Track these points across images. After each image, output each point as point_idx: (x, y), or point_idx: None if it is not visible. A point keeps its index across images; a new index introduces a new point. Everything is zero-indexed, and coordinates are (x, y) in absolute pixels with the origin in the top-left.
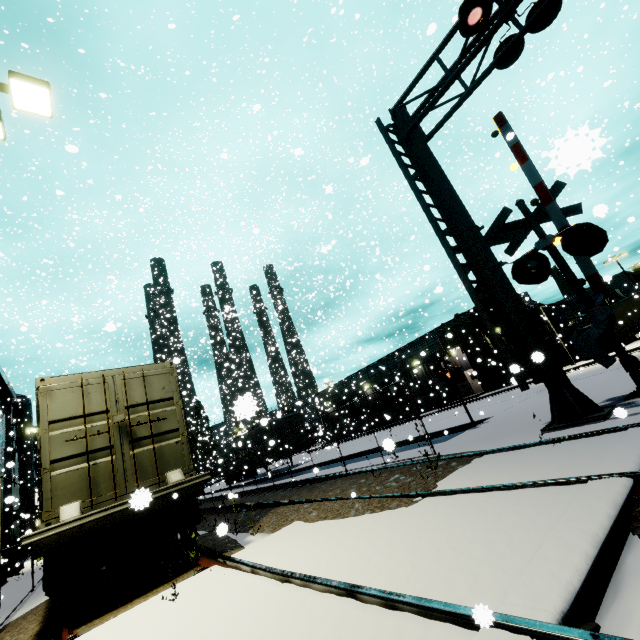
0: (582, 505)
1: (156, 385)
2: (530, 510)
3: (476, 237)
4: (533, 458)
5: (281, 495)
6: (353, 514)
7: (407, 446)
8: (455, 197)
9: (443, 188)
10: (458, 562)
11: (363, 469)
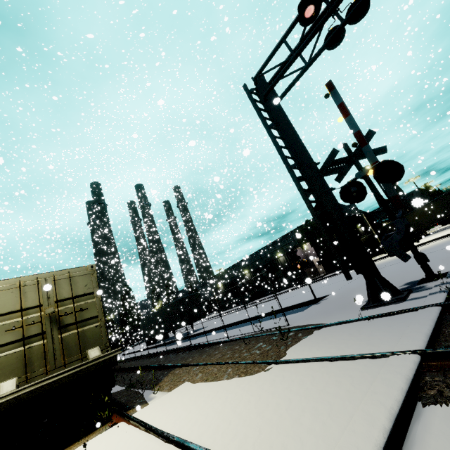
0: (384, 379)
1: (80, 283)
2: (347, 381)
3: (314, 170)
4: (353, 332)
5: (181, 357)
6: (226, 378)
7: (272, 315)
8: (299, 141)
9: (291, 135)
10: (292, 430)
11: (240, 335)
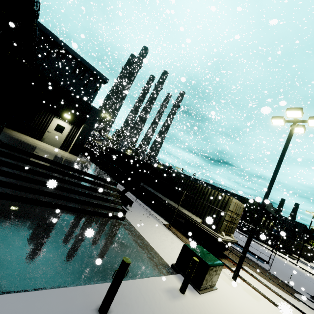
0: None
1: (240, 210)
2: None
3: None
4: None
5: None
6: (272, 283)
7: None
8: None
9: None
10: None
11: None
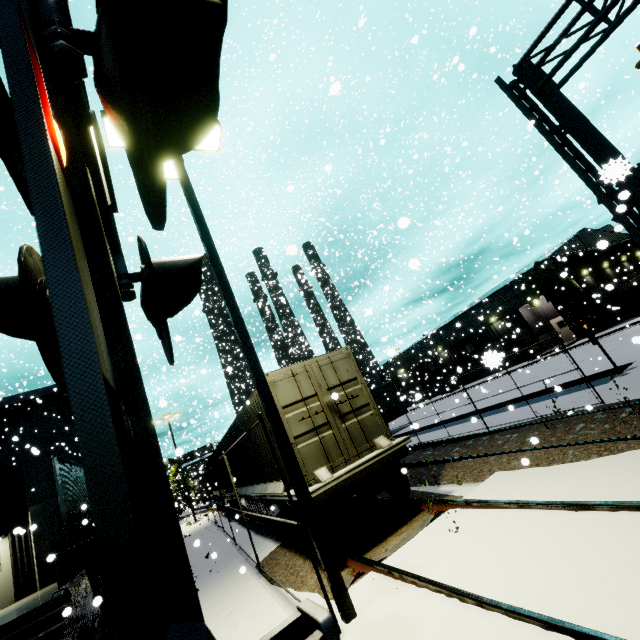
0: None
1: (341, 369)
2: None
3: None
4: None
5: (428, 454)
6: (574, 459)
7: (523, 401)
8: (608, 144)
9: (591, 137)
10: None
11: (502, 425)
